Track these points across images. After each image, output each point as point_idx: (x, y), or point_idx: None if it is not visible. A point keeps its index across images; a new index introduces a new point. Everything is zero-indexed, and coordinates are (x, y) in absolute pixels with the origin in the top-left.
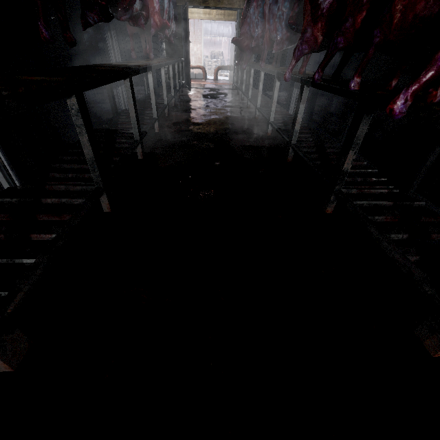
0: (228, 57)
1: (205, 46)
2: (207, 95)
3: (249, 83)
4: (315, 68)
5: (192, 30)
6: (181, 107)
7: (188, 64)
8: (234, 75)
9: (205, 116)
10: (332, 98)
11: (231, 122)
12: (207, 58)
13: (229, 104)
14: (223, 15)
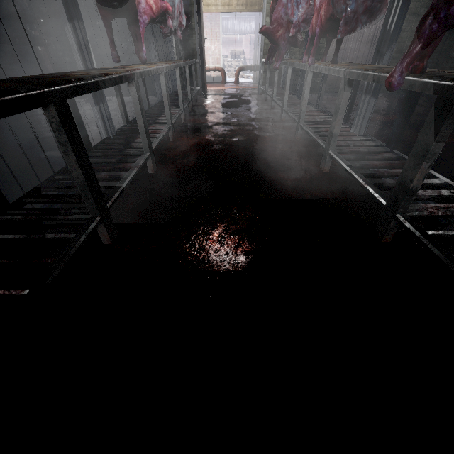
0: (250, 56)
1: (225, 45)
2: (228, 103)
3: (278, 85)
4: (363, 62)
5: (209, 26)
6: (193, 124)
7: (203, 67)
8: (260, 76)
9: (225, 138)
10: (388, 100)
11: (262, 148)
12: (226, 59)
13: (257, 116)
14: (245, 5)
